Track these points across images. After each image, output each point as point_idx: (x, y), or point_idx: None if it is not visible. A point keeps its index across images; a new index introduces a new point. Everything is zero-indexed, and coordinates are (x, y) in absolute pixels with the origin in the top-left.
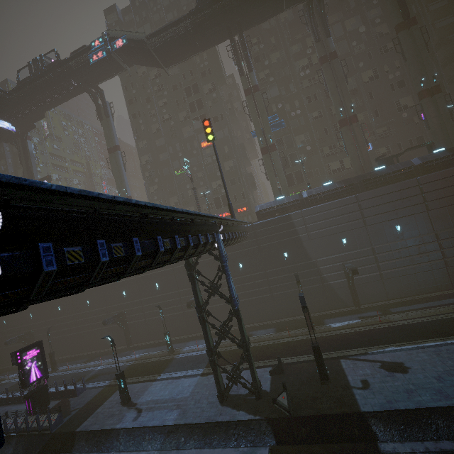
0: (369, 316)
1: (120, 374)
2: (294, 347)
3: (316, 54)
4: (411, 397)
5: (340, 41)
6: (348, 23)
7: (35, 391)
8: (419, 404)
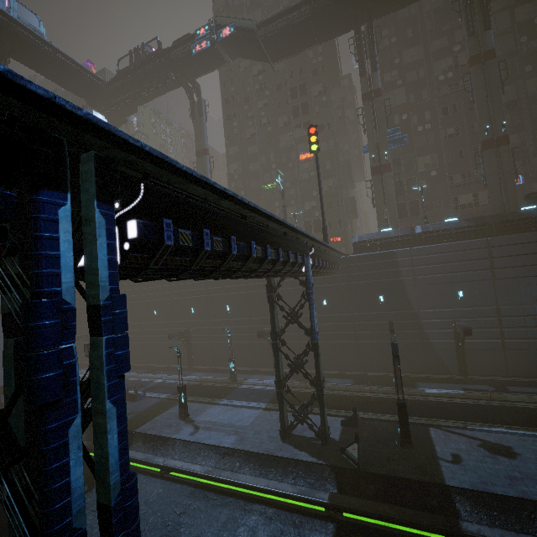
0: (476, 389)
1: (183, 387)
2: (374, 403)
3: (466, 52)
4: (514, 485)
5: (504, 35)
6: (520, 10)
7: None
8: (523, 494)
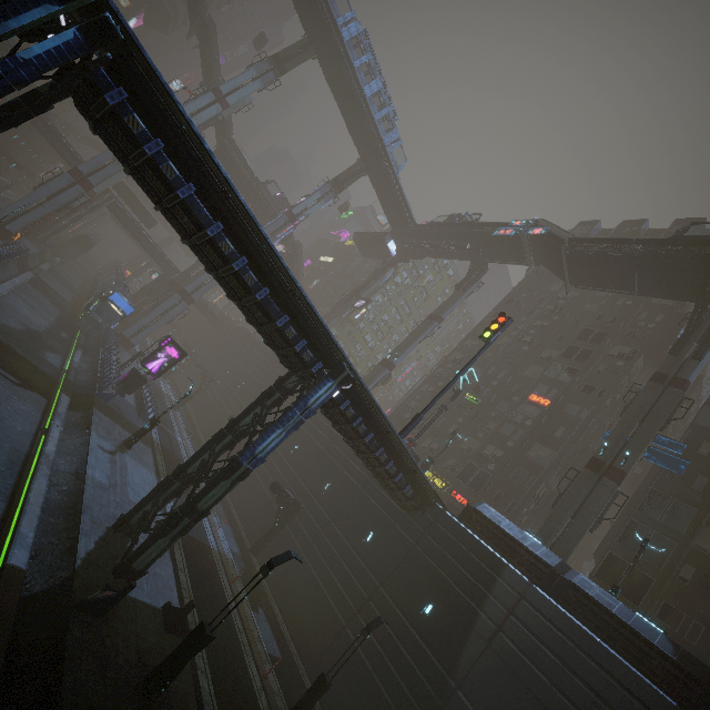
0: None
1: (156, 420)
2: (234, 675)
3: None
4: None
5: None
6: None
7: (139, 373)
8: None
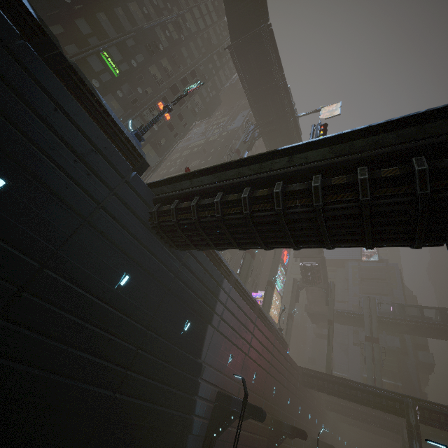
0: None
1: None
2: None
3: None
4: None
5: None
6: None
7: None
8: None
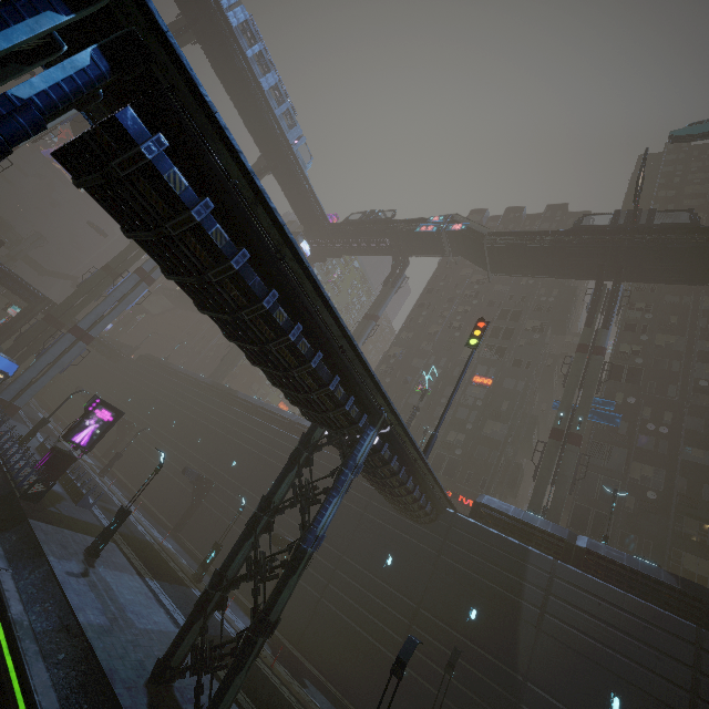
0: None
1: (126, 511)
2: None
3: None
4: None
5: None
6: None
7: (64, 451)
8: None
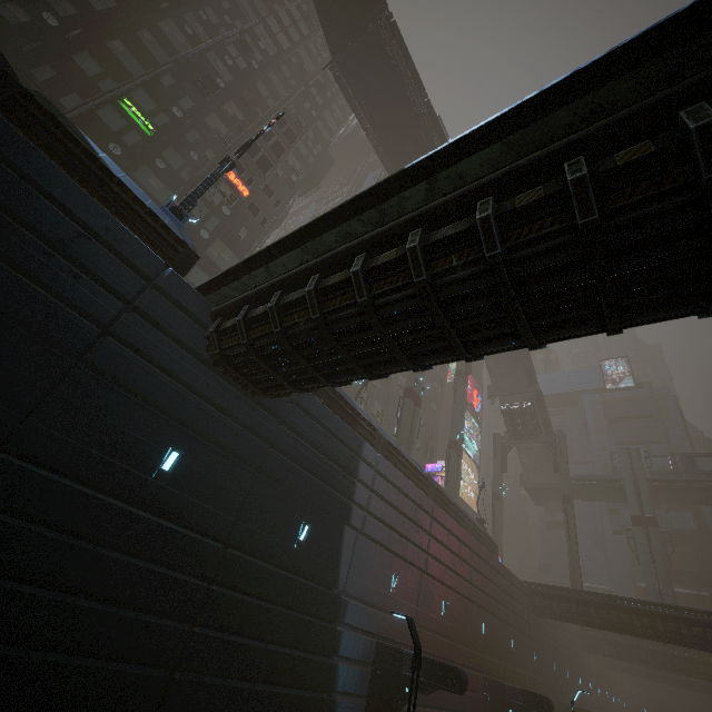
0: None
1: None
2: None
3: None
4: None
5: None
6: None
7: None
8: None
